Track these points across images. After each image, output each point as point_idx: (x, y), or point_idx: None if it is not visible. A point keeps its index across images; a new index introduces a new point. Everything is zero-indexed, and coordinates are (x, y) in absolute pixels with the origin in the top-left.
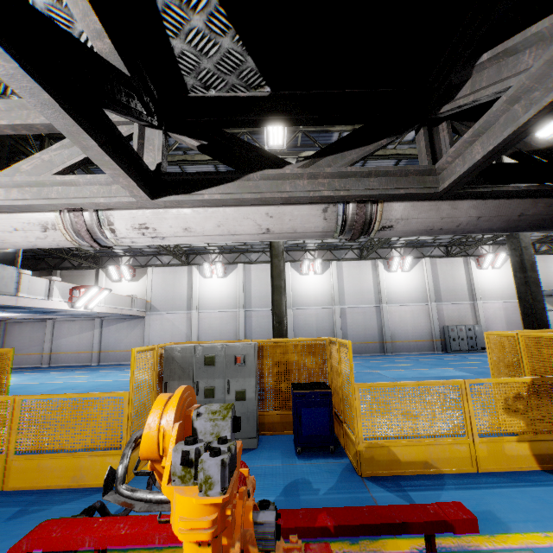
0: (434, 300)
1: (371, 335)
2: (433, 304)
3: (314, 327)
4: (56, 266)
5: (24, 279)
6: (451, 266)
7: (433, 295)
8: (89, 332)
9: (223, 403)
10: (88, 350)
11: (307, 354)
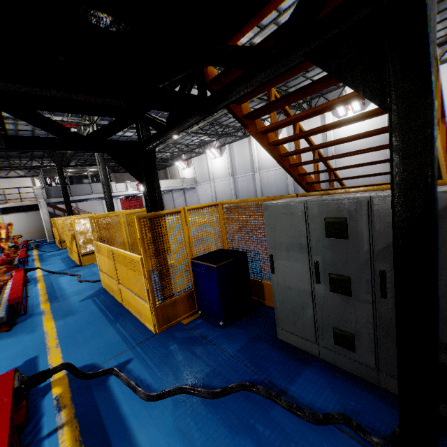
0: None
1: None
2: None
3: (274, 185)
4: (166, 166)
5: (113, 186)
6: None
7: None
8: (182, 197)
9: None
10: (183, 205)
11: None
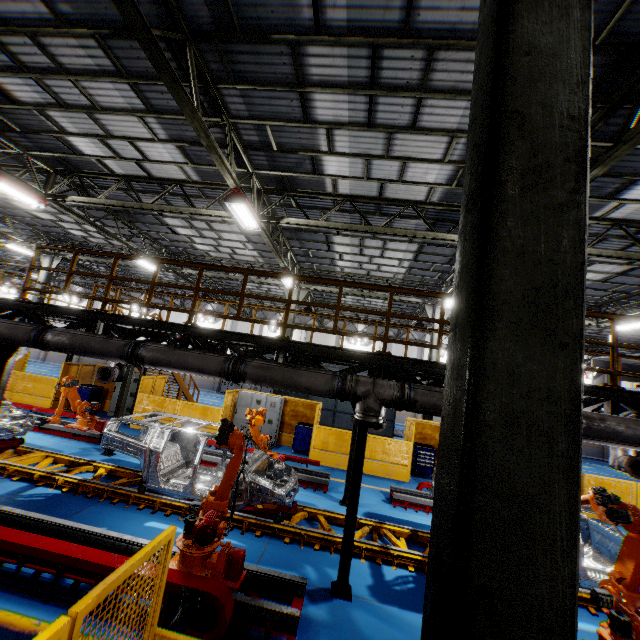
0: None
1: None
2: None
3: None
4: None
5: None
6: (249, 325)
7: None
8: None
9: None
10: None
11: None
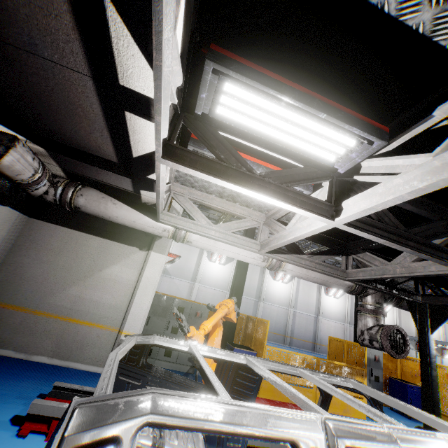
0: (349, 322)
1: (308, 336)
2: (348, 325)
3: (274, 319)
4: None
5: None
6: None
7: (349, 319)
8: None
9: (369, 381)
10: None
11: (389, 361)
